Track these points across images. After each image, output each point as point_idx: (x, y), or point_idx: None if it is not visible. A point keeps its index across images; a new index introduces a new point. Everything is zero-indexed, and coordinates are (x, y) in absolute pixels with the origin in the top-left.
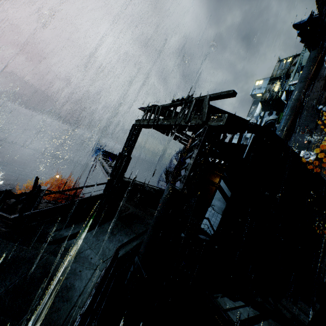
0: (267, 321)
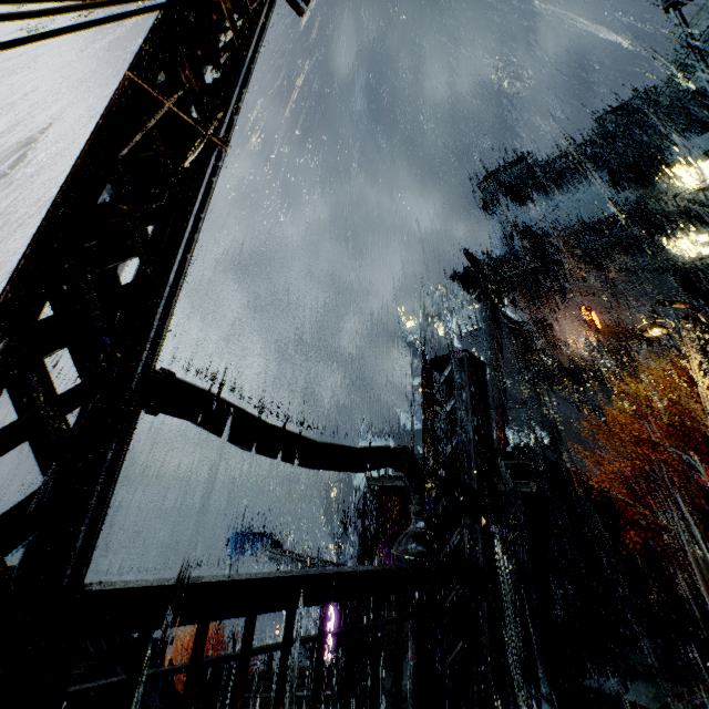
0: (634, 683)
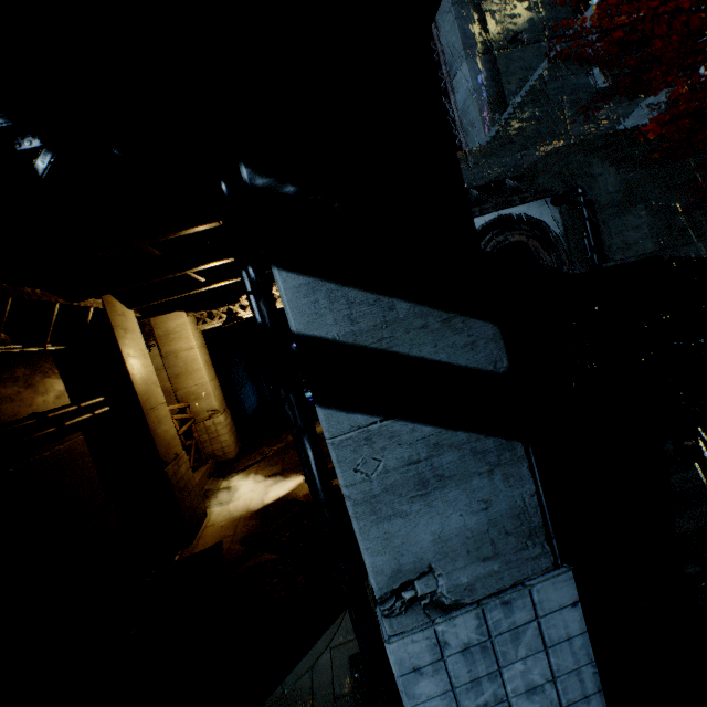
0: None
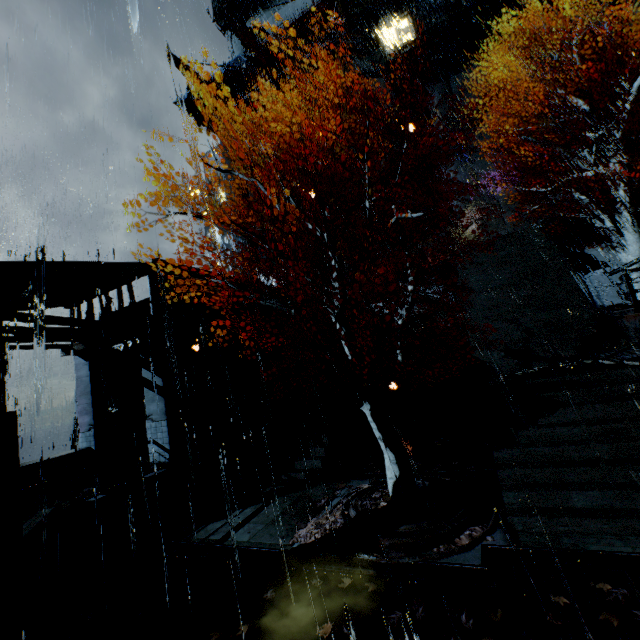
0: (273, 503)
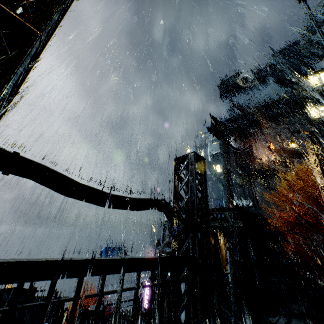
0: (293, 319)
